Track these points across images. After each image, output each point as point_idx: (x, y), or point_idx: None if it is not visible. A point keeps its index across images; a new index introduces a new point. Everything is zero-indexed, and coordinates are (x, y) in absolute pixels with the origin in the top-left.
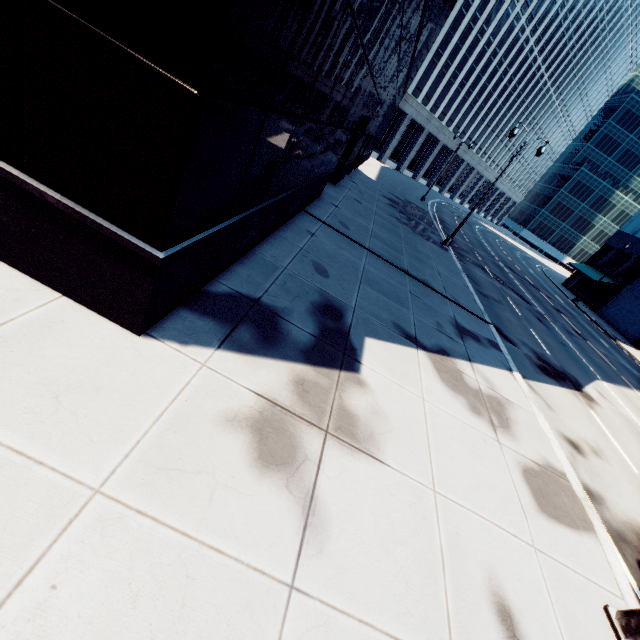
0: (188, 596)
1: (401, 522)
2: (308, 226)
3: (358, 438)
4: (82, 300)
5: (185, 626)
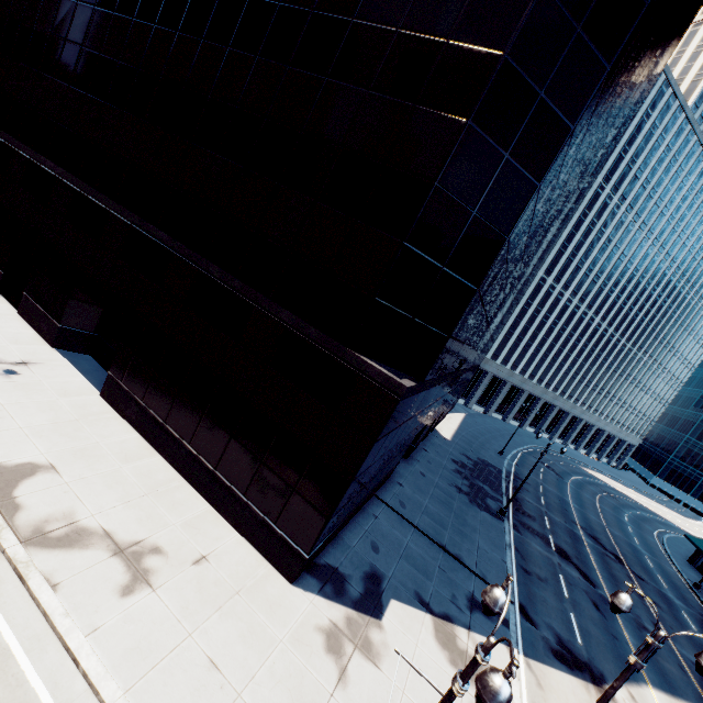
0: (303, 681)
1: (380, 696)
2: (375, 509)
3: (371, 653)
4: (276, 566)
5: (302, 688)
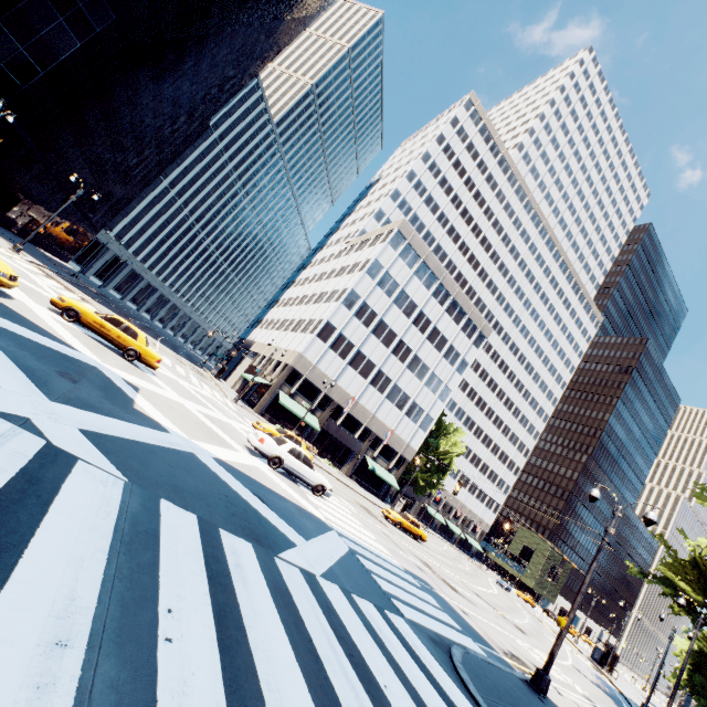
0: None
1: None
2: None
3: None
4: None
5: None
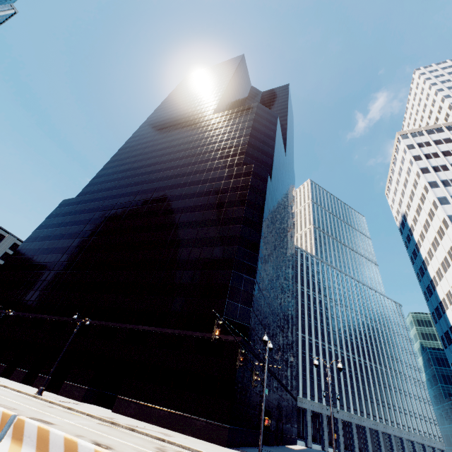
0: None
1: None
2: (256, 448)
3: None
4: (217, 443)
5: None
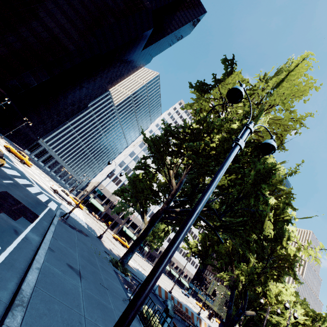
0: None
1: None
2: None
3: None
4: None
5: None
